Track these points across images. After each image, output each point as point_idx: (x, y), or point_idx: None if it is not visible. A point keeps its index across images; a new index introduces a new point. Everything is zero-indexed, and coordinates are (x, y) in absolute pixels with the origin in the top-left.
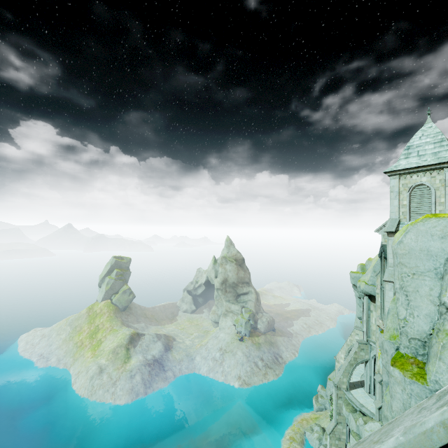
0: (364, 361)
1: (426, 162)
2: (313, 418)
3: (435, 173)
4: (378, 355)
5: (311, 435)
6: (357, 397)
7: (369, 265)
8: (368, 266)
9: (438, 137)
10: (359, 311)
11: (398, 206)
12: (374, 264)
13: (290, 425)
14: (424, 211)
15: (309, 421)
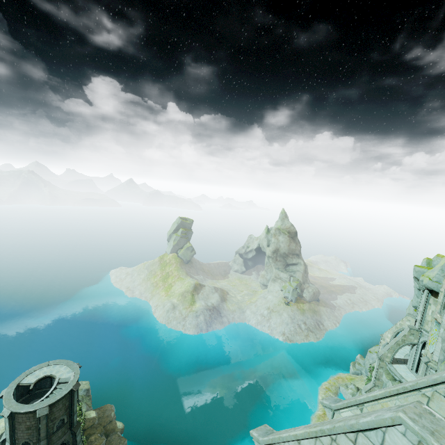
0: (412, 344)
1: None
2: (349, 378)
3: None
4: (429, 342)
5: (346, 390)
6: (398, 370)
7: (437, 261)
8: (435, 262)
9: None
10: (415, 300)
11: None
12: (443, 264)
13: (326, 379)
14: None
15: (345, 379)
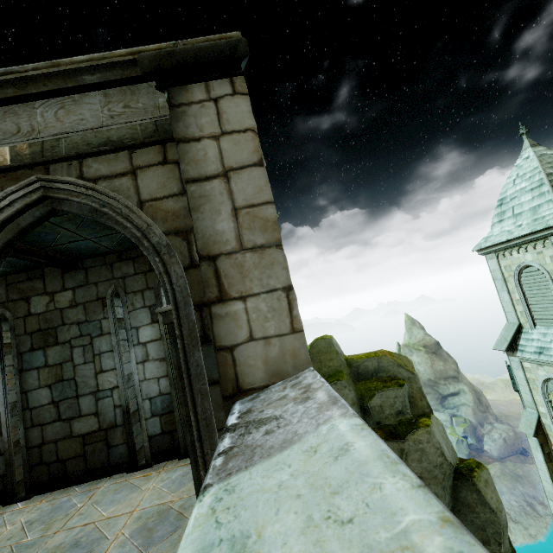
0: None
1: (518, 231)
2: None
3: (540, 247)
4: None
5: None
6: None
7: None
8: None
9: (535, 178)
10: None
11: (511, 303)
12: None
13: None
14: (549, 310)
15: None
